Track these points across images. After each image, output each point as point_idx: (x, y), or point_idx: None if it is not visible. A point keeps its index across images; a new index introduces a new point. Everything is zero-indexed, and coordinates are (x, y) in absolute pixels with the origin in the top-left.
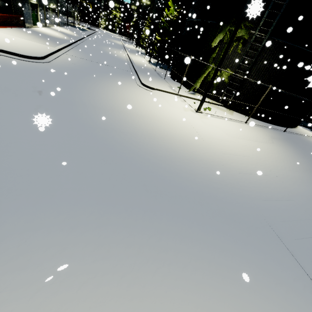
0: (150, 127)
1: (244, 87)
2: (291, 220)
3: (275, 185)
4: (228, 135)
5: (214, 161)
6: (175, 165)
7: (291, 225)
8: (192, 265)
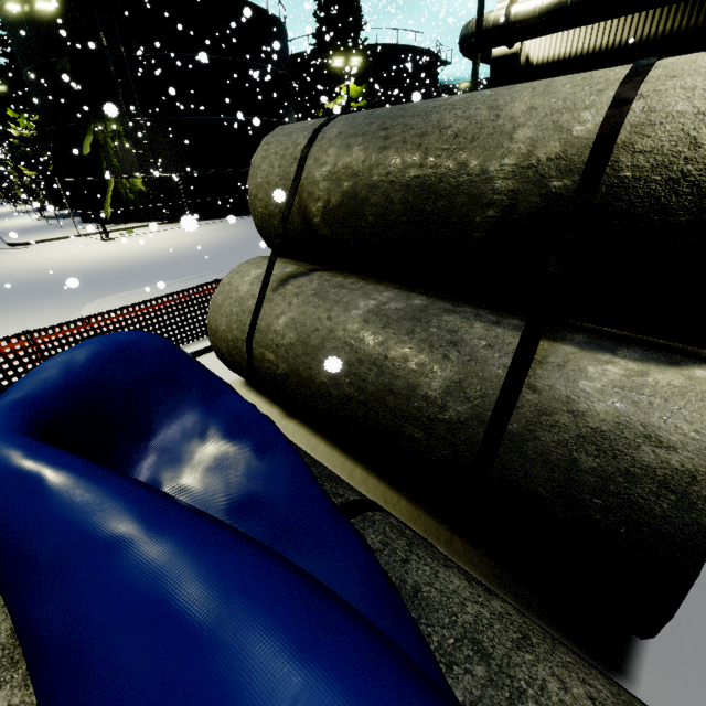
0: (11, 272)
1: (172, 188)
2: (162, 267)
3: (173, 256)
4: (145, 245)
5: (99, 265)
6: (37, 280)
7: (158, 269)
8: (27, 303)
